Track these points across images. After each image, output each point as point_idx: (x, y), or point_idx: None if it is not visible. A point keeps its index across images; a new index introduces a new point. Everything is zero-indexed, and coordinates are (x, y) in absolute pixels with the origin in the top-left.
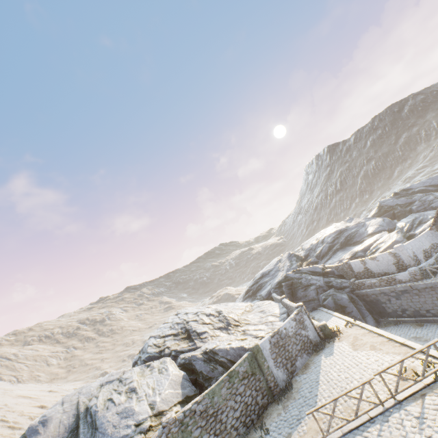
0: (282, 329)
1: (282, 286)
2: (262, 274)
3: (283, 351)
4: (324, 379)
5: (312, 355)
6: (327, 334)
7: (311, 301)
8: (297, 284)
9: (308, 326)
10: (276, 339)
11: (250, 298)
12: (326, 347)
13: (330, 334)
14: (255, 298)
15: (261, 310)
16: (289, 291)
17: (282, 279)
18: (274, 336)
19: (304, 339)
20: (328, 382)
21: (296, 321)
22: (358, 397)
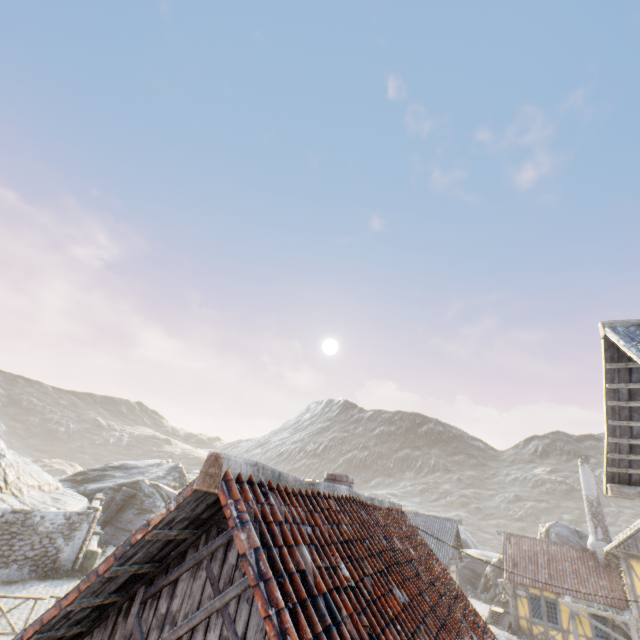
0: (38, 514)
1: (122, 491)
2: (122, 464)
3: (6, 541)
4: (7, 600)
5: (36, 577)
6: (86, 566)
7: (129, 532)
8: (138, 500)
9: (77, 539)
10: (14, 519)
11: (73, 483)
12: (64, 579)
13: (89, 568)
14: (77, 488)
15: (59, 497)
16: (122, 502)
17: (131, 483)
18: (18, 513)
19: (51, 551)
20: (5, 604)
21: (68, 521)
22: (5, 611)
